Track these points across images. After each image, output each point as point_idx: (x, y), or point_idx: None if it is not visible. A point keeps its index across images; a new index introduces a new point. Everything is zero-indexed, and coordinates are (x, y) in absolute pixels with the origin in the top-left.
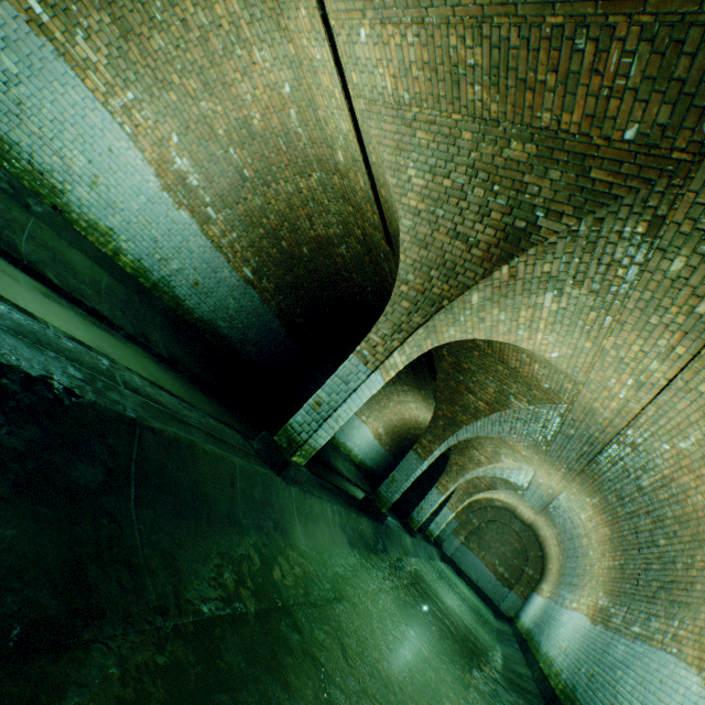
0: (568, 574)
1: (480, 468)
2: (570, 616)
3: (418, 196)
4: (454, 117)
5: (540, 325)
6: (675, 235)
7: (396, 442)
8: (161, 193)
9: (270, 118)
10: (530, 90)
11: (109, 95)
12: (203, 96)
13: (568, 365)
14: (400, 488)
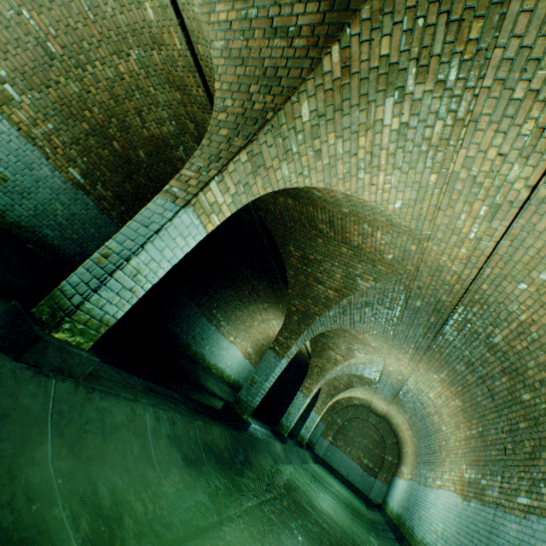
0: (425, 453)
1: (338, 367)
2: (437, 495)
3: (227, 4)
4: None
5: (381, 159)
6: None
7: None
8: None
9: None
10: None
11: None
12: None
13: (413, 216)
14: (260, 390)
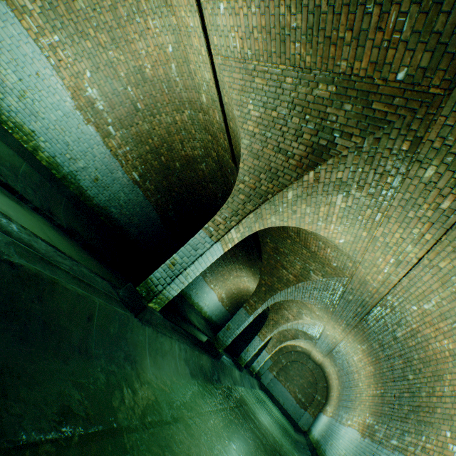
0: (345, 399)
1: (289, 323)
2: (346, 431)
3: (254, 123)
4: (281, 67)
5: (333, 218)
6: (429, 149)
7: (233, 304)
8: (74, 111)
9: (157, 68)
10: (333, 45)
11: (40, 34)
12: (111, 47)
13: (350, 248)
14: (233, 334)
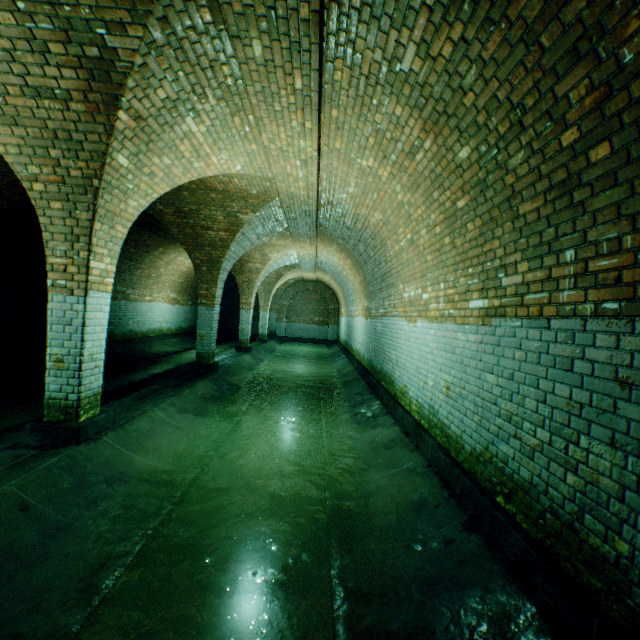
0: (348, 296)
1: (262, 273)
2: (357, 321)
3: None
4: None
5: (207, 150)
6: (236, 17)
7: (193, 294)
8: None
9: None
10: None
11: None
12: None
13: (255, 170)
14: (212, 339)
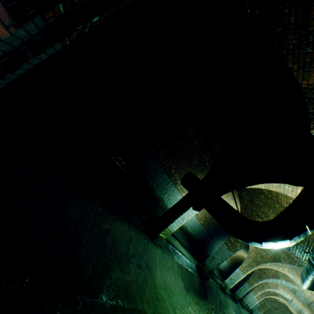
0: None
1: (270, 288)
2: None
3: None
4: None
5: (284, 270)
6: None
7: (232, 261)
8: None
9: None
10: None
11: None
12: None
13: (294, 279)
14: (243, 294)
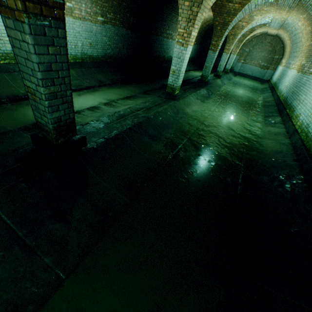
0: (293, 53)
1: (244, 30)
2: (290, 72)
3: None
4: None
5: None
6: None
7: (198, 37)
8: None
9: None
10: None
11: None
12: None
13: None
14: (210, 69)
